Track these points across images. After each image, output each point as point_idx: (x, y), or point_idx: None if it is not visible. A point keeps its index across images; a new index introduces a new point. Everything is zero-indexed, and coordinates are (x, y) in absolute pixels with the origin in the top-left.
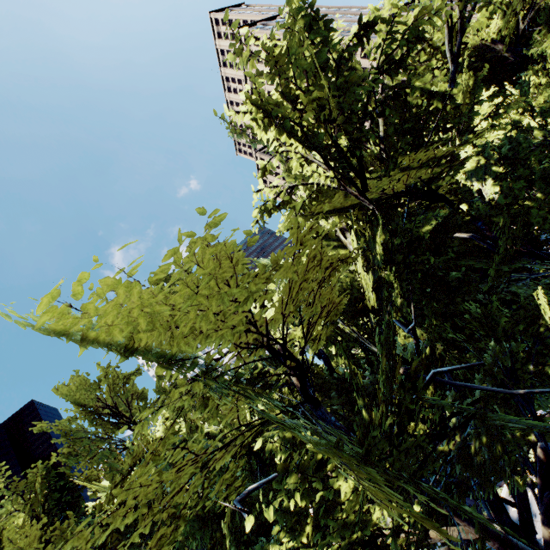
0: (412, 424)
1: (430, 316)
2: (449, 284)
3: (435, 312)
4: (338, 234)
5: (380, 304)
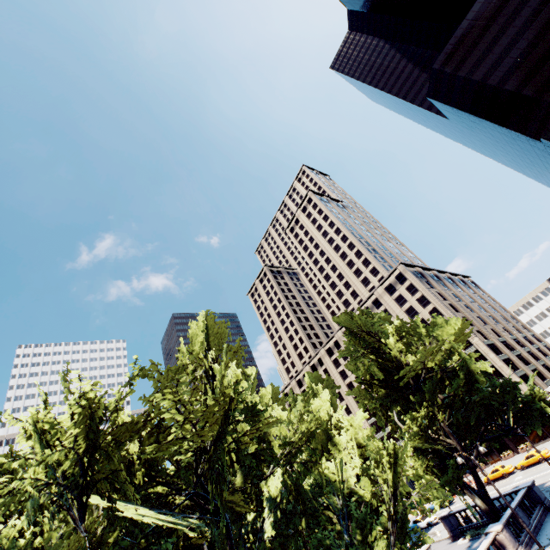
0: None
1: None
2: None
3: None
4: None
5: None
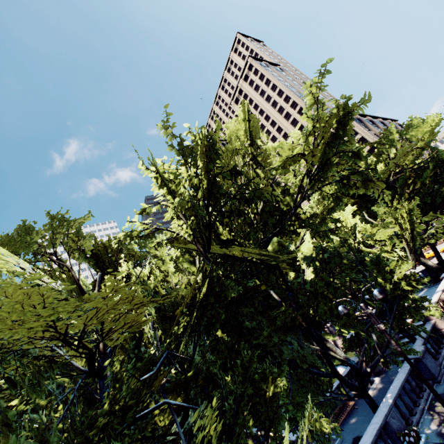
0: (161, 417)
1: (206, 351)
2: (243, 328)
3: (224, 343)
4: (195, 257)
5: (188, 323)
